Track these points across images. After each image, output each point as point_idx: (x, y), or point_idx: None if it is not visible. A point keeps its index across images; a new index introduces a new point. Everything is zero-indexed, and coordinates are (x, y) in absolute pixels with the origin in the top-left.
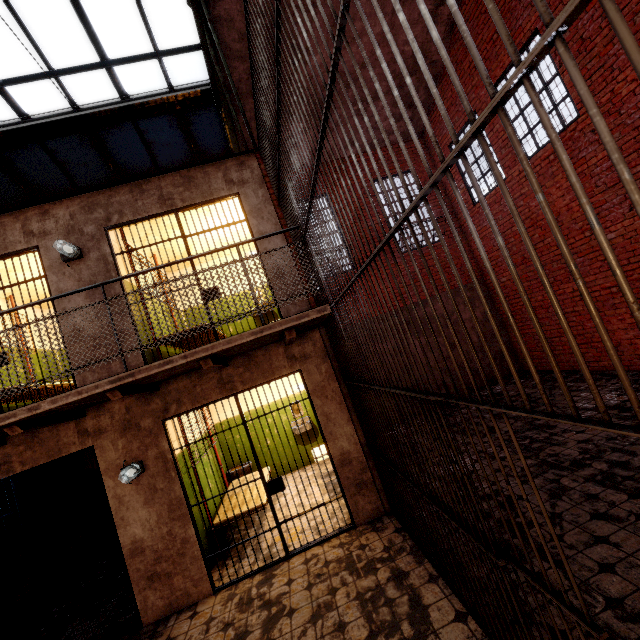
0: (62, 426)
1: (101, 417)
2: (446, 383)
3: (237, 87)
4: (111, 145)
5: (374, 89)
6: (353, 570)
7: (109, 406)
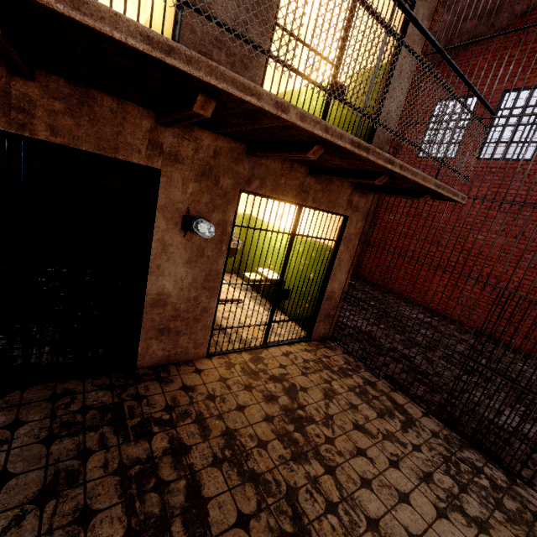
0: (131, 117)
1: (184, 141)
2: None
3: None
4: None
5: None
6: (332, 371)
7: (199, 135)
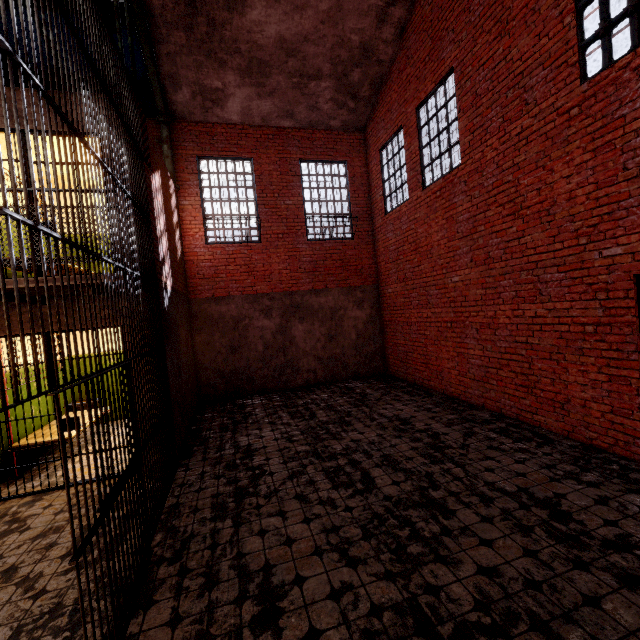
0: None
1: None
2: (315, 369)
3: (160, 13)
4: (1, 26)
5: (317, 67)
6: None
7: None
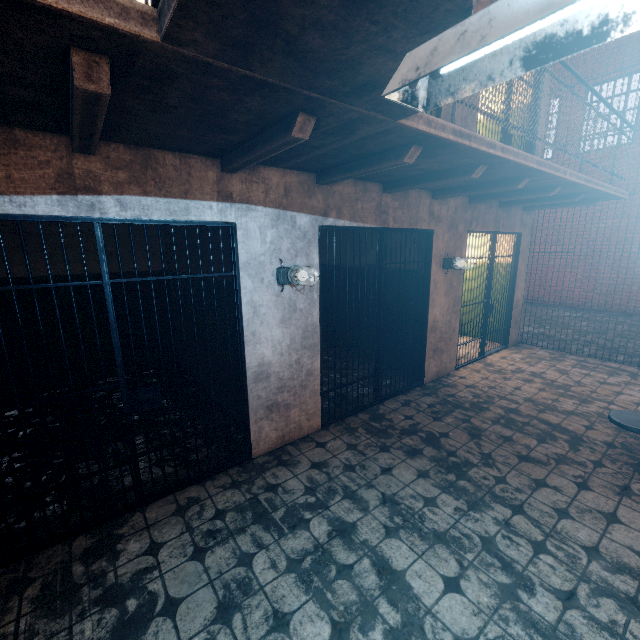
0: (422, 199)
1: (442, 206)
2: None
3: None
4: None
5: None
6: (548, 360)
7: (448, 199)
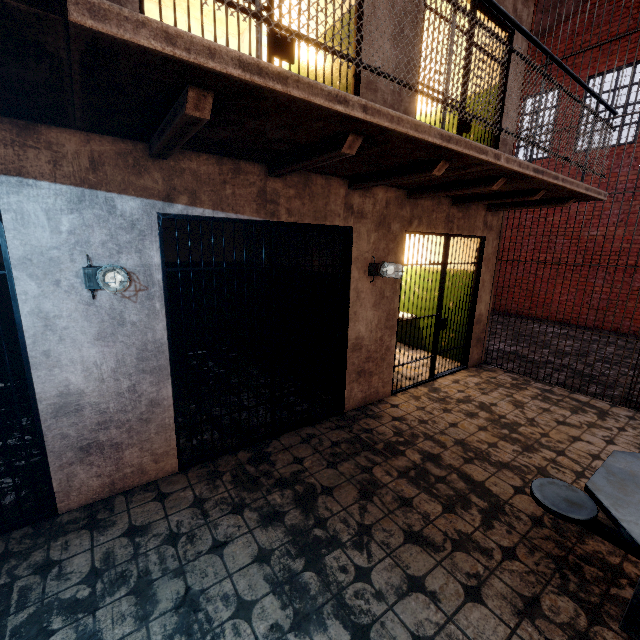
0: (334, 188)
1: (366, 199)
2: None
3: None
4: None
5: None
6: (507, 387)
7: (375, 191)
